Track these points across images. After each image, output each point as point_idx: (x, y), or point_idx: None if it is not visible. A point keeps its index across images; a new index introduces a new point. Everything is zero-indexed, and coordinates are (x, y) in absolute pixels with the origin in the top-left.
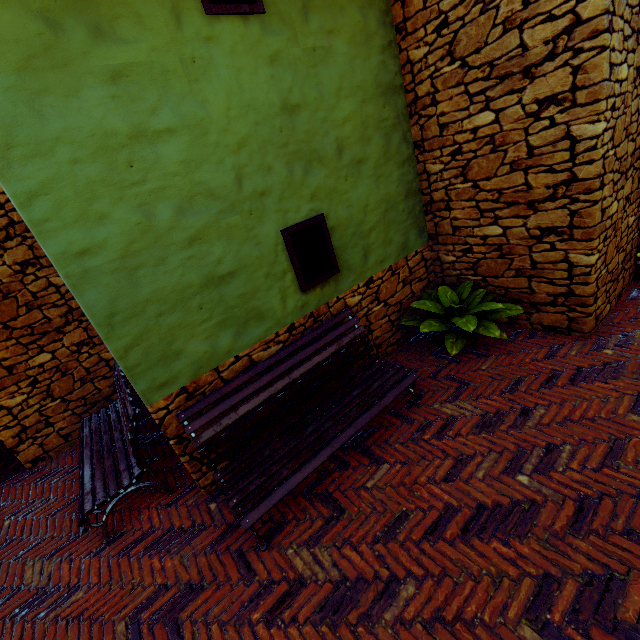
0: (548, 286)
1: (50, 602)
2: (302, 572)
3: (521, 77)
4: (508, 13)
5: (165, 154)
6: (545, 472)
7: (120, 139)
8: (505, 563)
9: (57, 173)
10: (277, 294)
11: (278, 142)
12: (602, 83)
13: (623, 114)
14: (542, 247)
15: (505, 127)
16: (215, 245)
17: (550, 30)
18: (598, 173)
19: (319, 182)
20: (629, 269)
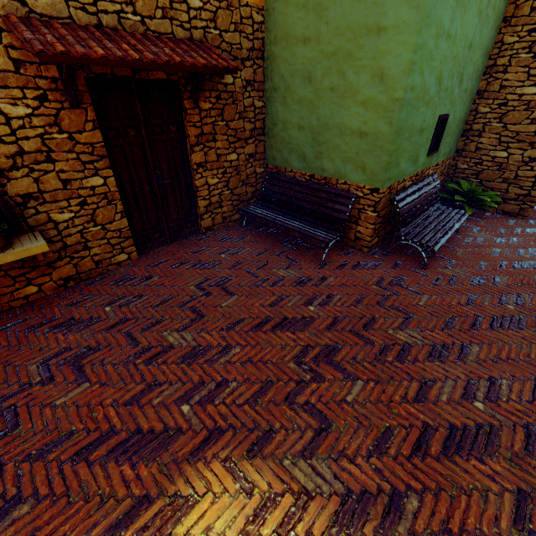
0: (518, 190)
1: (315, 281)
2: (452, 275)
3: None
4: None
5: (443, 49)
6: (534, 255)
7: (442, 32)
8: (535, 274)
9: (427, 40)
10: (423, 152)
11: (460, 63)
12: None
13: None
14: (526, 168)
15: None
16: (428, 110)
17: None
18: None
19: (455, 95)
20: None
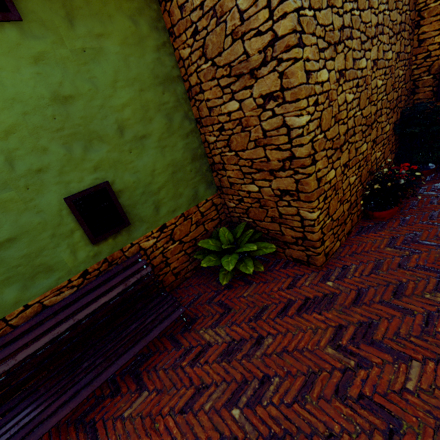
0: (291, 231)
1: None
2: None
3: (249, 77)
4: (233, 26)
5: None
6: (253, 406)
7: None
8: None
9: None
10: (66, 249)
11: (52, 127)
12: (300, 86)
13: (329, 106)
14: (283, 203)
15: (246, 113)
16: None
17: (260, 42)
18: (308, 153)
19: (102, 156)
20: (357, 212)
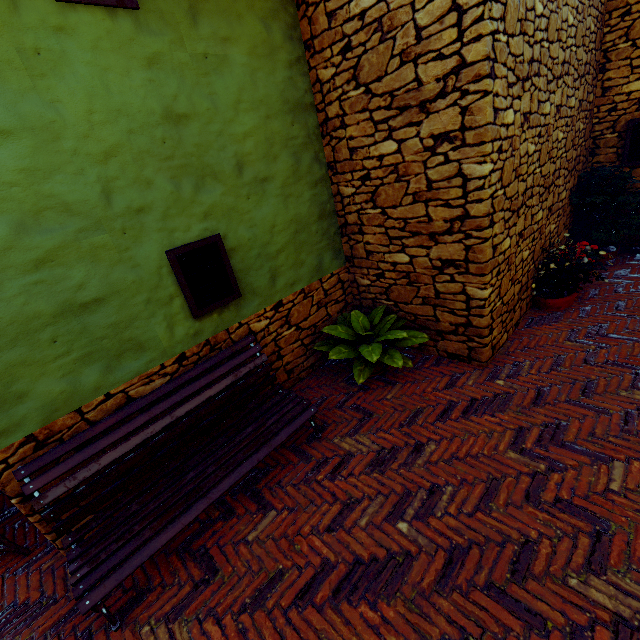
0: (450, 316)
1: None
2: None
3: (418, 111)
4: (404, 46)
5: None
6: (425, 518)
7: None
8: (368, 631)
9: None
10: (162, 322)
11: (160, 154)
12: (486, 126)
13: (512, 156)
14: (444, 278)
15: (407, 158)
16: (74, 268)
17: (441, 68)
18: (487, 212)
19: (214, 200)
20: (526, 299)
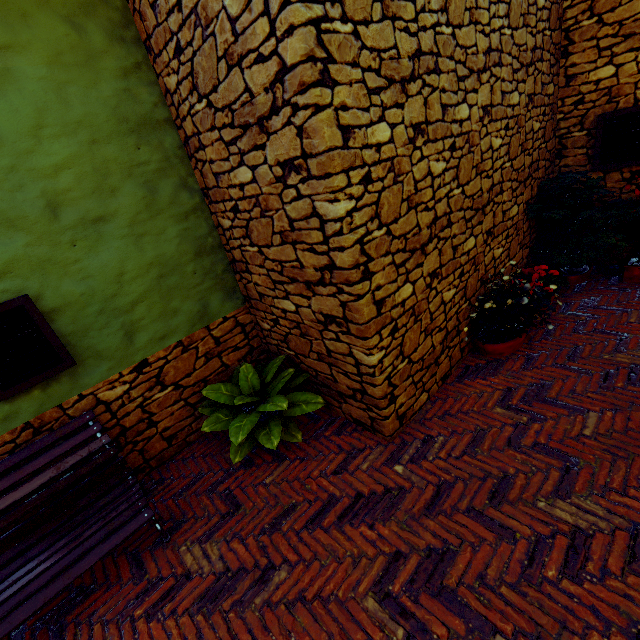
0: (346, 378)
1: None
2: None
3: (259, 130)
4: (225, 44)
5: None
6: None
7: None
8: None
9: None
10: None
11: None
12: (329, 153)
13: (396, 183)
14: (330, 335)
15: (264, 189)
16: None
17: (265, 74)
18: (354, 263)
19: (14, 253)
20: (459, 344)
